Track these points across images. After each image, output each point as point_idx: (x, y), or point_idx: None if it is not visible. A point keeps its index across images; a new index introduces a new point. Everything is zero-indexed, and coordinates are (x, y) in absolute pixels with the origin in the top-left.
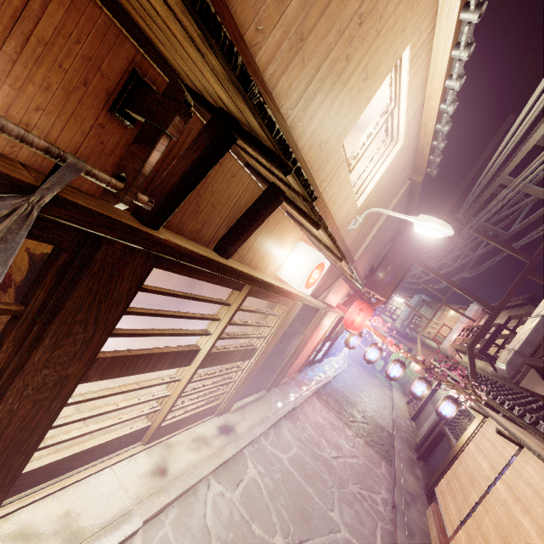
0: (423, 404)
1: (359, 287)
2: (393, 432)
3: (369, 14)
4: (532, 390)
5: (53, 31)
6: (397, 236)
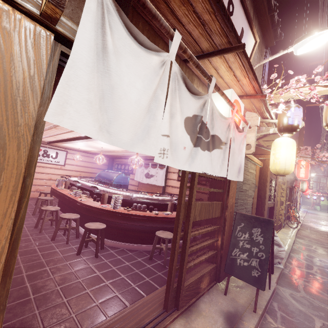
0: None
1: None
2: None
3: None
4: None
5: None
6: None
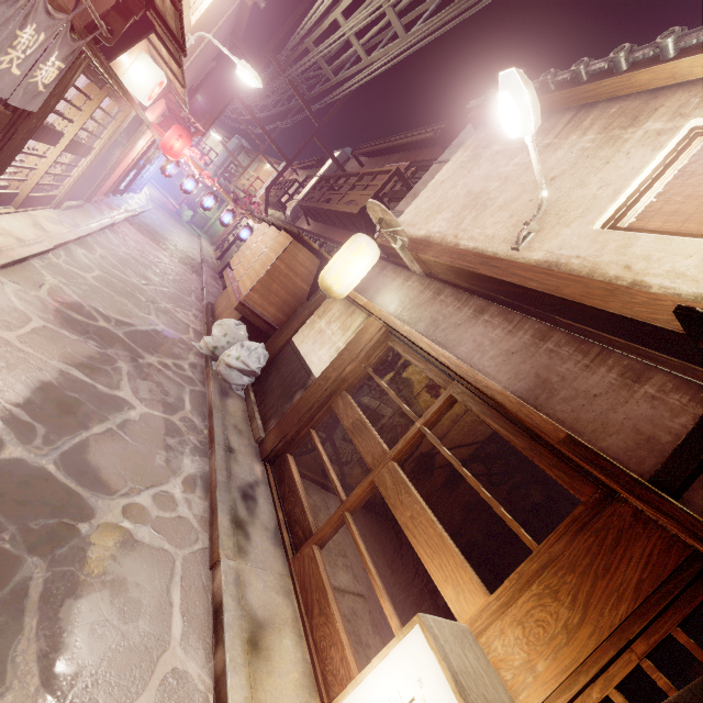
0: (229, 246)
1: (187, 112)
2: (202, 262)
3: None
4: (300, 227)
5: None
6: (222, 56)
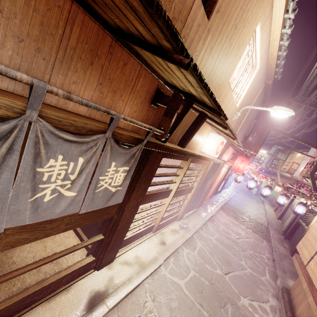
0: (285, 209)
1: (242, 149)
2: (268, 225)
3: (239, 22)
4: None
5: (140, 87)
6: (259, 116)
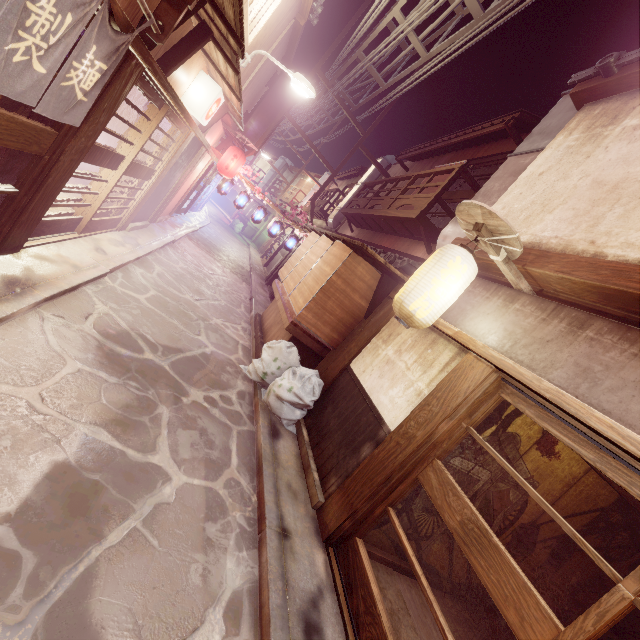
0: (275, 254)
1: (242, 130)
2: (251, 270)
3: None
4: (342, 233)
5: None
6: (274, 81)
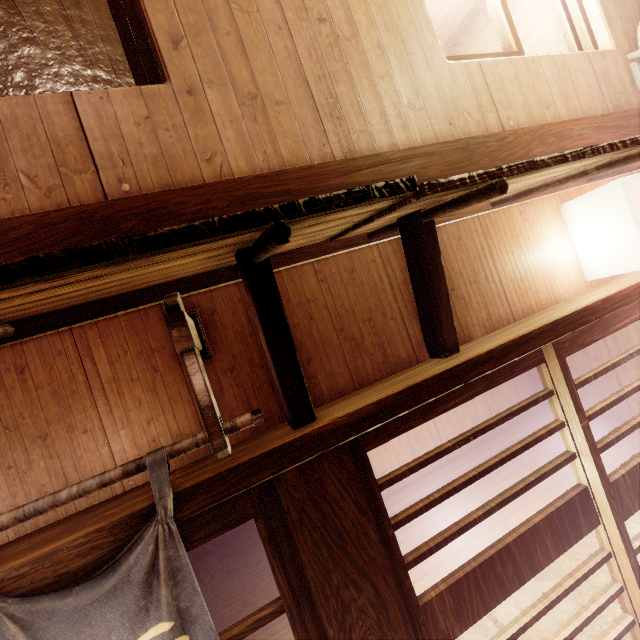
0: None
1: None
2: None
3: None
4: None
5: (110, 366)
6: None
